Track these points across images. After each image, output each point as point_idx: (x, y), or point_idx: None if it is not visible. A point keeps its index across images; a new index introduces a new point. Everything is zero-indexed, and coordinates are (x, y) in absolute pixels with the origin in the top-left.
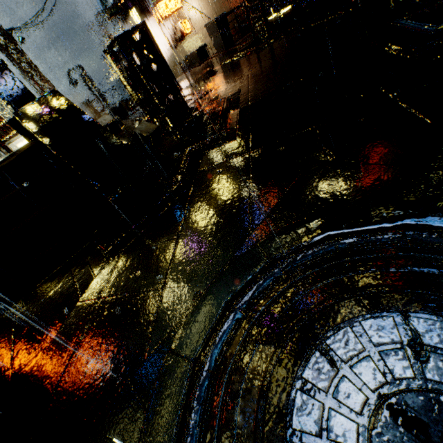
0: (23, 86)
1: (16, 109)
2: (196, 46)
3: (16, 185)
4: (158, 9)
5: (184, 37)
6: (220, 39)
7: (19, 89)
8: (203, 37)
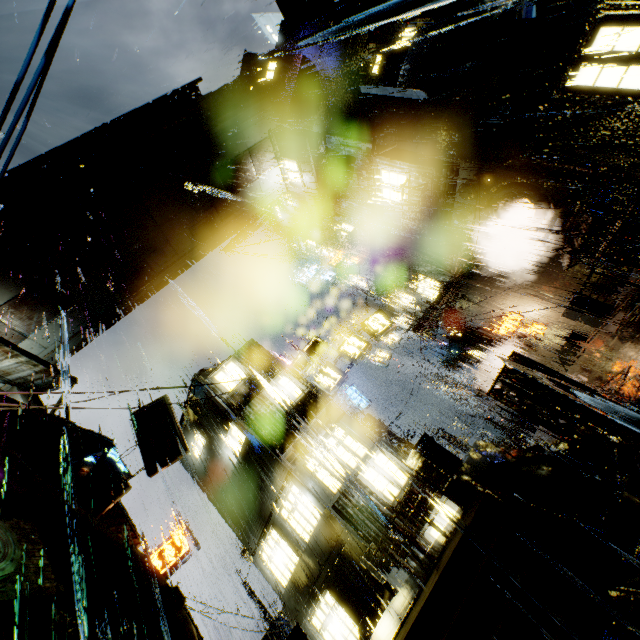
0: (447, 452)
1: (449, 473)
2: (559, 337)
3: (482, 549)
4: (500, 335)
5: (540, 338)
6: (589, 314)
7: (446, 455)
8: (563, 324)
